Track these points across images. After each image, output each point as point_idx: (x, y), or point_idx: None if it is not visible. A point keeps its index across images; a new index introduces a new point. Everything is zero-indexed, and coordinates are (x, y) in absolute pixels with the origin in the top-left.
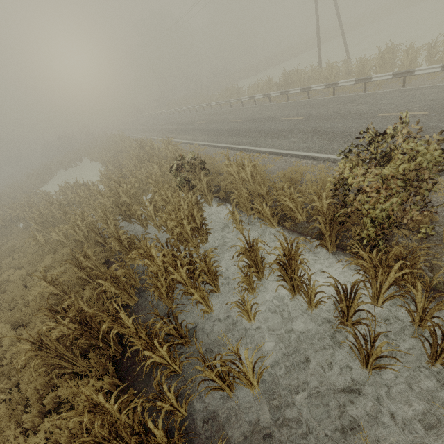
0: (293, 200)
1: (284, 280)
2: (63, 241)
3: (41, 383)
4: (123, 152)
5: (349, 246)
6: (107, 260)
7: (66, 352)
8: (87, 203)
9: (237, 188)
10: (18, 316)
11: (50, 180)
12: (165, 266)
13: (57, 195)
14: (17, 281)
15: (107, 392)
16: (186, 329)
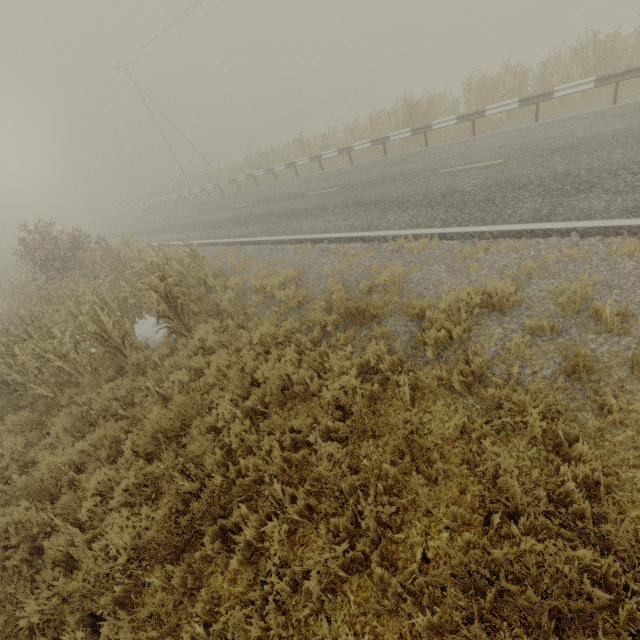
0: None
1: None
2: None
3: None
4: None
5: None
6: None
7: None
8: None
9: None
10: None
11: None
12: None
13: None
14: None
15: None
16: None
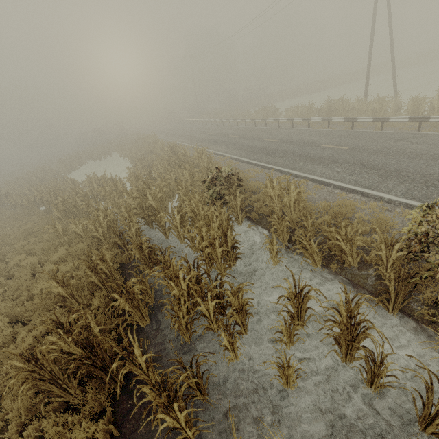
0: (349, 242)
1: (340, 346)
2: (81, 234)
3: (25, 405)
4: (153, 153)
5: (418, 312)
6: (122, 264)
7: (61, 376)
8: (111, 199)
9: (273, 212)
10: (19, 310)
11: (78, 168)
12: (190, 292)
13: (82, 185)
14: (27, 268)
15: (99, 438)
16: (206, 381)
